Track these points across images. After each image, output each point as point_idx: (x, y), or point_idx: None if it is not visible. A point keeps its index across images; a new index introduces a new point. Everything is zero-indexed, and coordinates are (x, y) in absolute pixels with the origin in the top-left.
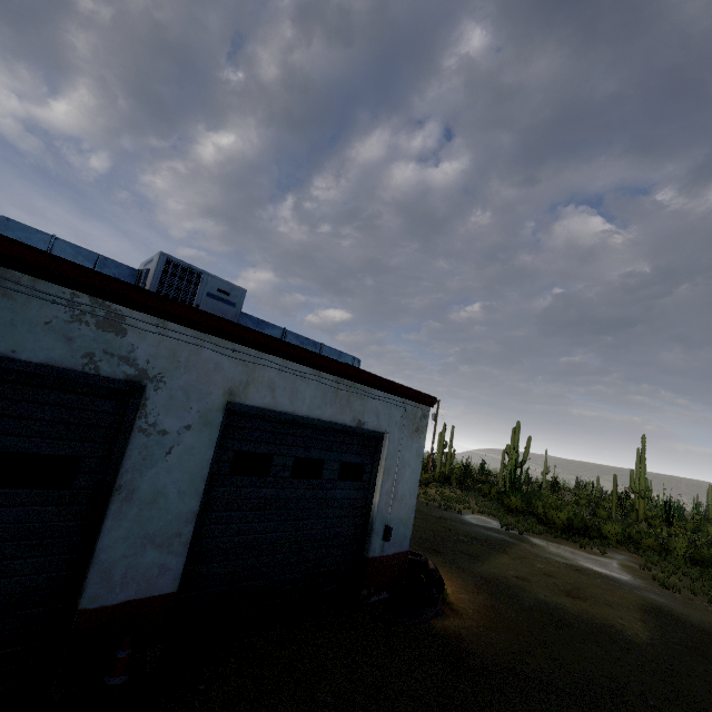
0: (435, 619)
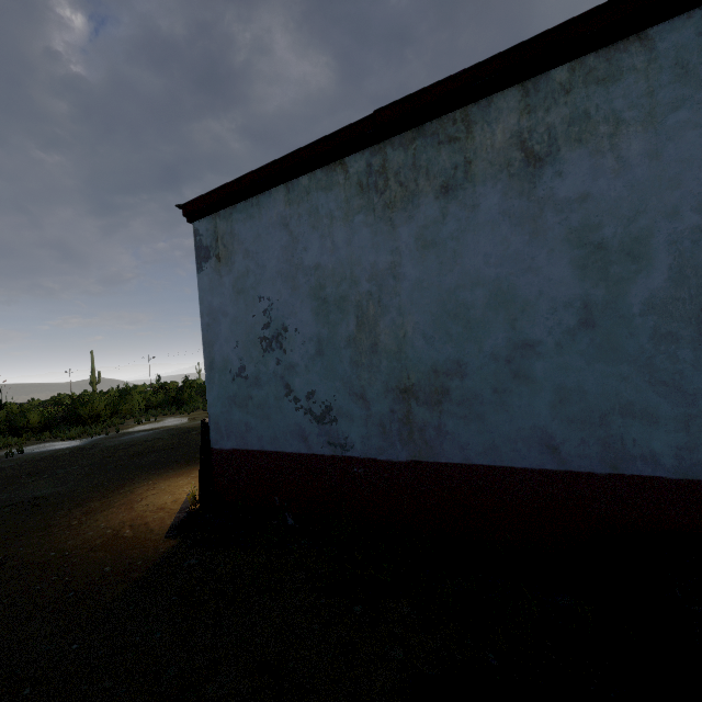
0: None
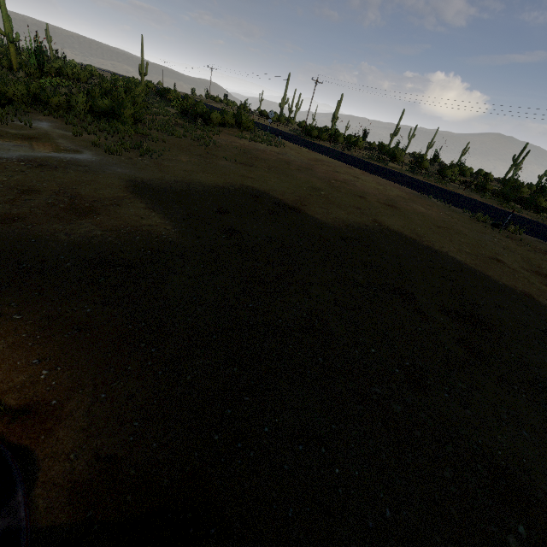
0: (31, 496)
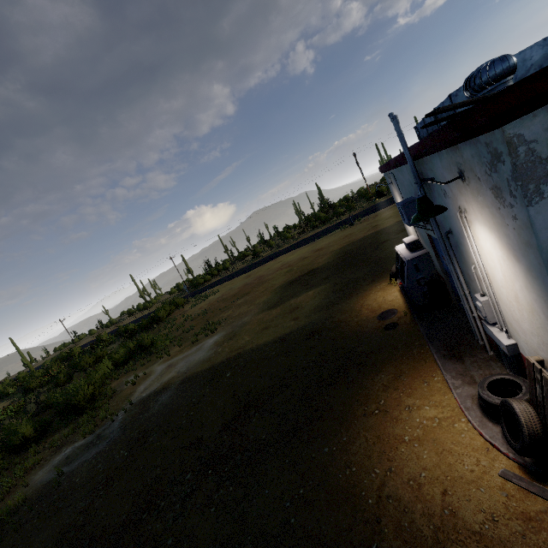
0: None
